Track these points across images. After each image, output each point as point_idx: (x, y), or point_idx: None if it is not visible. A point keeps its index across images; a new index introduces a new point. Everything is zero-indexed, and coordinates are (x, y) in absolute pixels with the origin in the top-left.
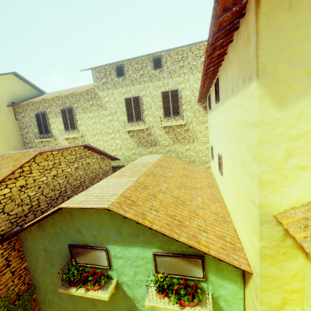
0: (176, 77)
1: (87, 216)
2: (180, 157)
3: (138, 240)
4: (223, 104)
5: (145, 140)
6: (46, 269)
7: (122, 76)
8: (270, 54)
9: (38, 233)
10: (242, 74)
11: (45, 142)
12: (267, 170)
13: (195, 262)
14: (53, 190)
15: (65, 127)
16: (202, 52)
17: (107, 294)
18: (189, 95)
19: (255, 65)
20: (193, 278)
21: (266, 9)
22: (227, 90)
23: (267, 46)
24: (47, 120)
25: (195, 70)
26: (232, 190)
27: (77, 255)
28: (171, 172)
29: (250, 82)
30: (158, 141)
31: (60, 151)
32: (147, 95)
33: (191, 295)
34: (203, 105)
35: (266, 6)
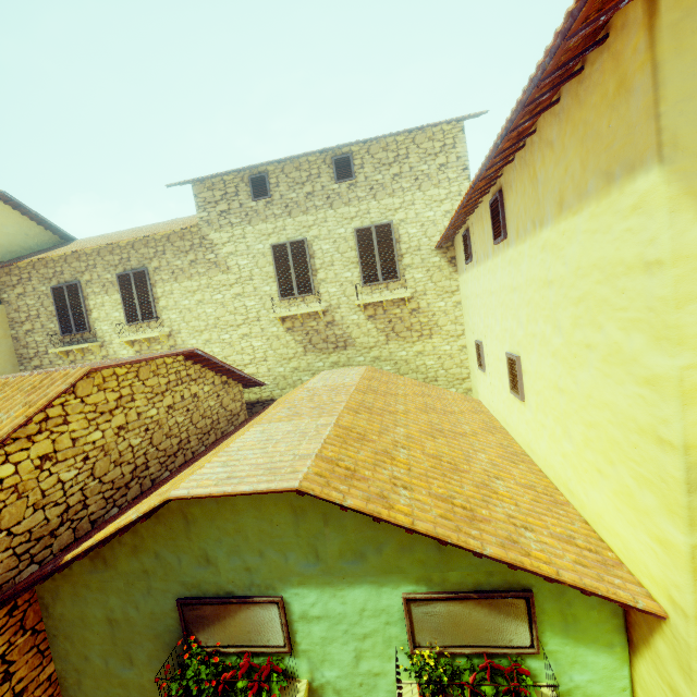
0: (386, 196)
1: (230, 519)
2: (403, 372)
3: (364, 568)
4: (522, 241)
5: (321, 337)
6: (111, 675)
7: (264, 197)
8: (687, 111)
9: (91, 577)
10: (601, 163)
11: (77, 352)
12: (695, 362)
13: (510, 608)
14: (118, 463)
15: (129, 314)
16: (438, 145)
17: None
18: (416, 236)
19: (653, 135)
20: (507, 649)
21: (671, 21)
22: (540, 207)
23: (678, 95)
24: (82, 300)
25: (426, 182)
26: (565, 428)
27: (201, 626)
28: (400, 402)
29: (634, 174)
30: (351, 338)
31: (133, 367)
32: (324, 237)
33: (513, 693)
34: (448, 254)
35: (670, 13)
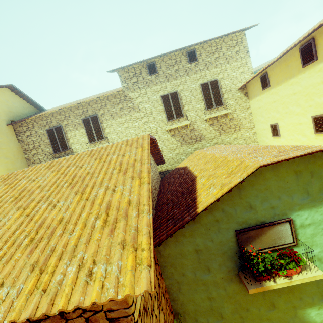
0: (213, 68)
1: (262, 184)
2: None
3: None
4: None
5: (188, 137)
6: (197, 280)
7: (155, 73)
8: None
9: (185, 230)
10: None
11: None
12: None
13: None
14: None
15: (89, 138)
16: (235, 42)
17: (319, 271)
18: (228, 84)
19: None
20: None
21: None
22: None
23: None
24: (64, 134)
25: (231, 59)
26: None
27: (248, 242)
28: None
29: None
30: (203, 135)
31: None
32: (185, 89)
33: None
34: (244, 91)
35: None
